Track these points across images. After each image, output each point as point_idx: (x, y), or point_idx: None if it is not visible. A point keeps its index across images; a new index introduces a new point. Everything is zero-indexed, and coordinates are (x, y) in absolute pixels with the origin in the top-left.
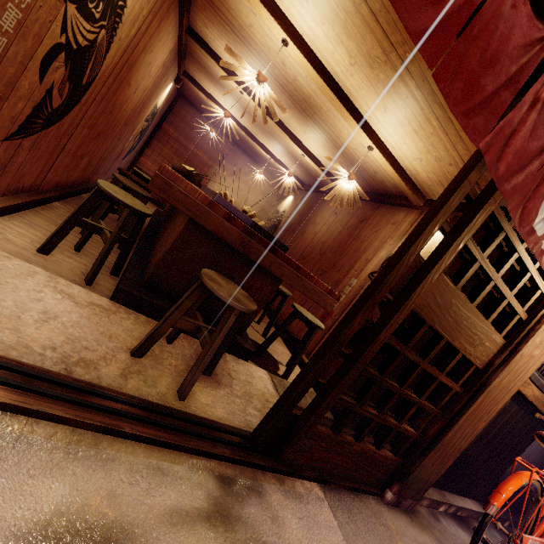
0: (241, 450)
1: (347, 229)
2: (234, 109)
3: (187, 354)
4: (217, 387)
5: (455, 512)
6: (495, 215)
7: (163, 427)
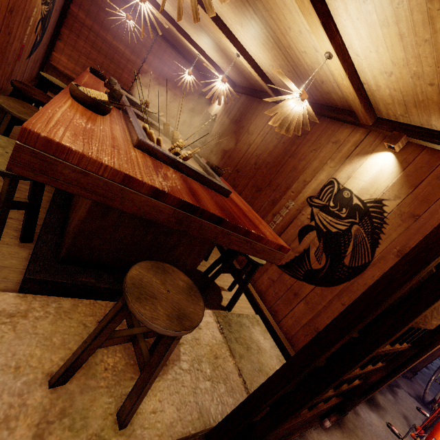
0: None
1: (283, 144)
2: None
3: None
4: (164, 371)
5: None
6: None
7: None
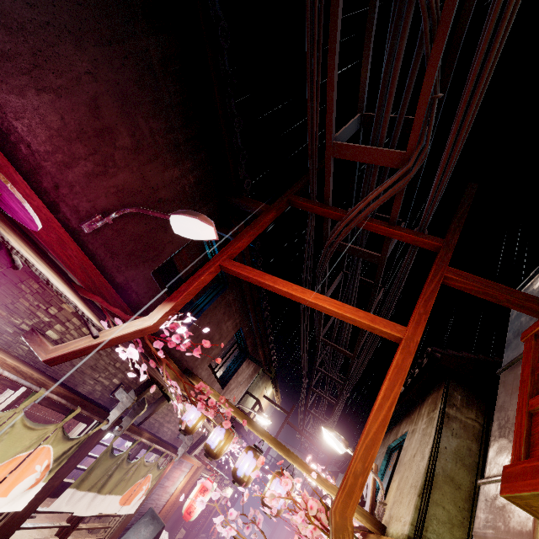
0: None
1: None
2: None
3: None
4: None
5: (201, 538)
6: None
7: None
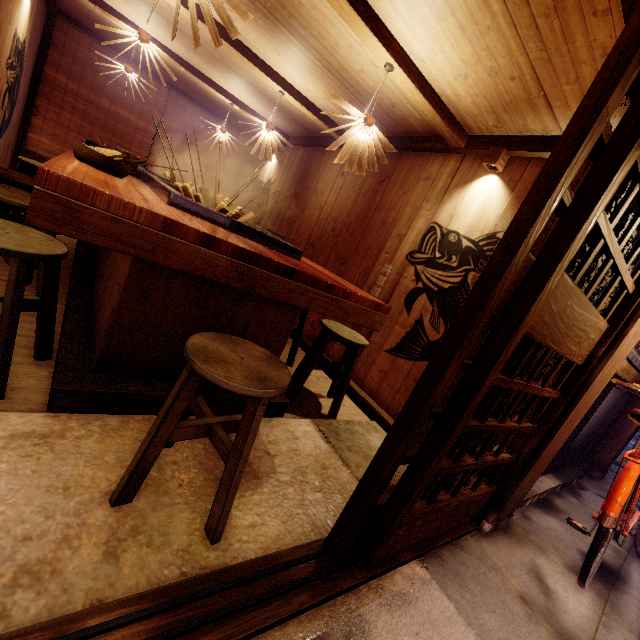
0: (322, 581)
1: (363, 196)
2: (153, 26)
3: (200, 452)
4: (257, 484)
5: (537, 499)
6: (637, 162)
7: (203, 626)
